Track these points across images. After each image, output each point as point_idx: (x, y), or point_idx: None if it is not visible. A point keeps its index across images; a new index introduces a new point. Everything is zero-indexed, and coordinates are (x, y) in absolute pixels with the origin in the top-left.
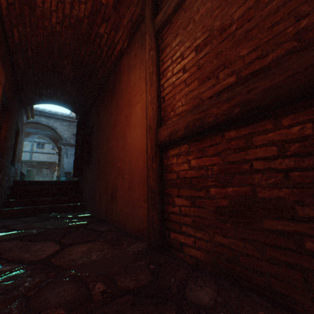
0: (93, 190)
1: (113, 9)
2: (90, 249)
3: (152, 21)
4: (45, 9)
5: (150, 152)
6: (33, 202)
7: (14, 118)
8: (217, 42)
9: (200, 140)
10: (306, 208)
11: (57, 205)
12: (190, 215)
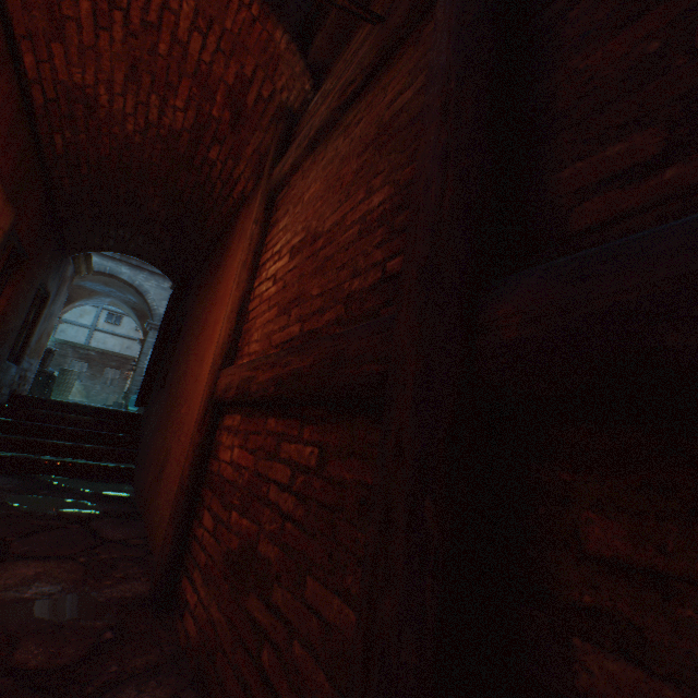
0: (149, 445)
1: (231, 128)
2: (41, 575)
3: (271, 172)
4: (115, 111)
5: (202, 409)
6: (31, 446)
7: (38, 277)
8: (306, 256)
9: (251, 416)
10: (280, 589)
11: (75, 462)
12: (207, 551)
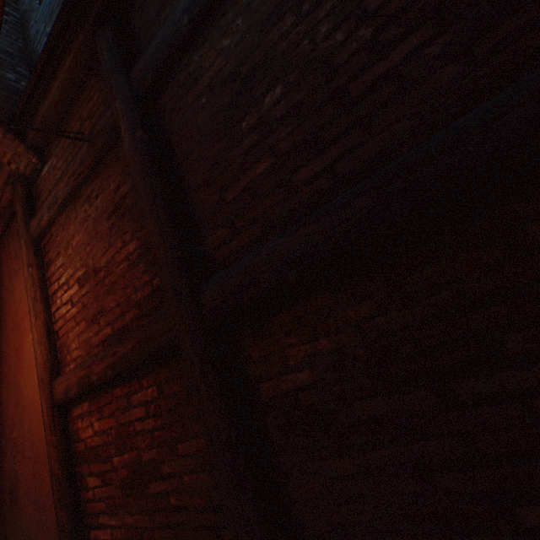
0: None
1: None
2: None
3: (27, 225)
4: None
5: (48, 417)
6: None
7: None
8: (94, 283)
9: (98, 396)
10: (166, 465)
11: None
12: (104, 498)
